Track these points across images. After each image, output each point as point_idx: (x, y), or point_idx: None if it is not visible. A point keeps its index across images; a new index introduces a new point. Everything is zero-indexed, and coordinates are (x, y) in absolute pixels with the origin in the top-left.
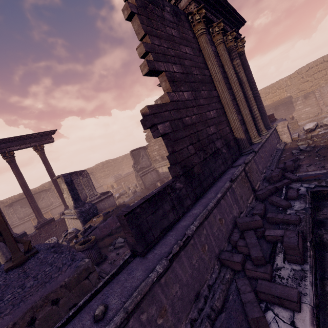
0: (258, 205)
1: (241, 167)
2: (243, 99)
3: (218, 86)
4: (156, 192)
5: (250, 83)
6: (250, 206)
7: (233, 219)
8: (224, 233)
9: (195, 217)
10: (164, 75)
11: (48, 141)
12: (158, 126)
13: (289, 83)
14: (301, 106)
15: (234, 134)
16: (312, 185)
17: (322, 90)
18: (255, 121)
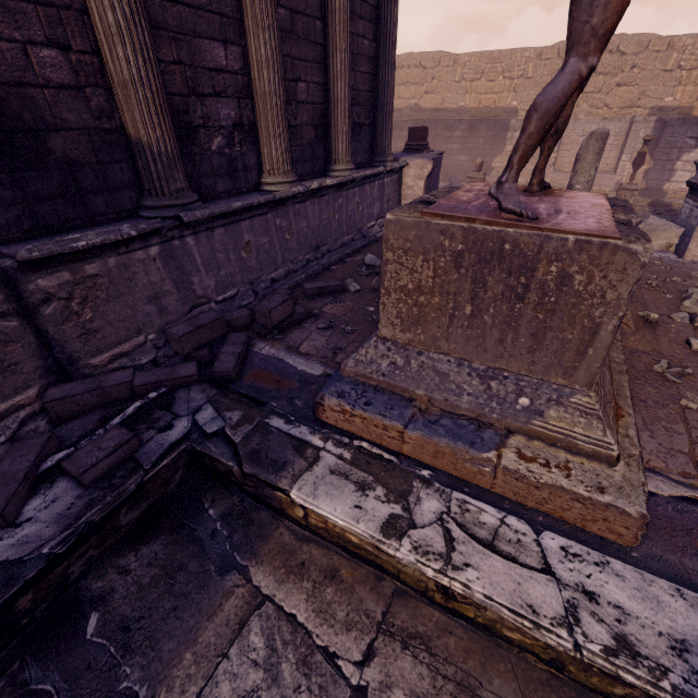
0: None
1: None
2: None
3: None
4: None
5: None
6: None
7: None
8: None
9: None
10: None
11: None
12: None
13: (532, 71)
14: None
15: (119, 108)
16: (217, 423)
17: (570, 128)
18: (330, 118)
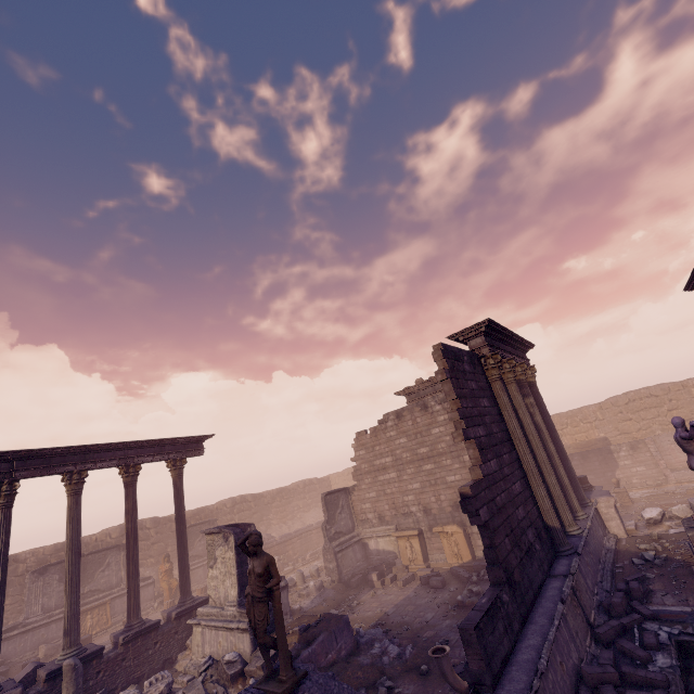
0: (603, 651)
1: (569, 580)
2: (546, 460)
3: (517, 445)
4: (490, 604)
5: (548, 427)
6: (591, 653)
7: (575, 667)
8: (569, 688)
9: (535, 649)
10: (474, 443)
11: (195, 453)
12: (479, 512)
13: (601, 416)
14: (628, 462)
15: (544, 517)
16: (675, 629)
17: (658, 441)
18: (565, 493)
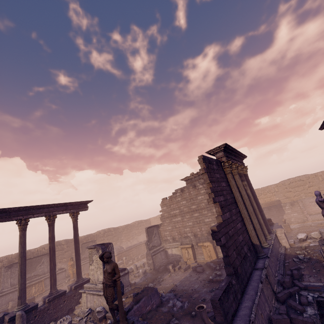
0: (281, 306)
1: (264, 271)
2: (253, 211)
3: (239, 205)
4: (226, 286)
5: (253, 196)
6: (275, 307)
7: (267, 315)
8: None
9: (248, 308)
10: (218, 204)
11: (83, 209)
12: (221, 239)
13: (277, 190)
14: (289, 211)
15: (252, 239)
16: (315, 295)
17: (303, 201)
18: (261, 227)
